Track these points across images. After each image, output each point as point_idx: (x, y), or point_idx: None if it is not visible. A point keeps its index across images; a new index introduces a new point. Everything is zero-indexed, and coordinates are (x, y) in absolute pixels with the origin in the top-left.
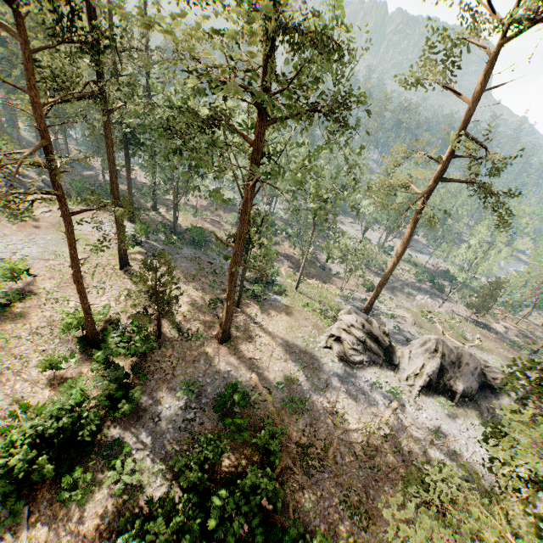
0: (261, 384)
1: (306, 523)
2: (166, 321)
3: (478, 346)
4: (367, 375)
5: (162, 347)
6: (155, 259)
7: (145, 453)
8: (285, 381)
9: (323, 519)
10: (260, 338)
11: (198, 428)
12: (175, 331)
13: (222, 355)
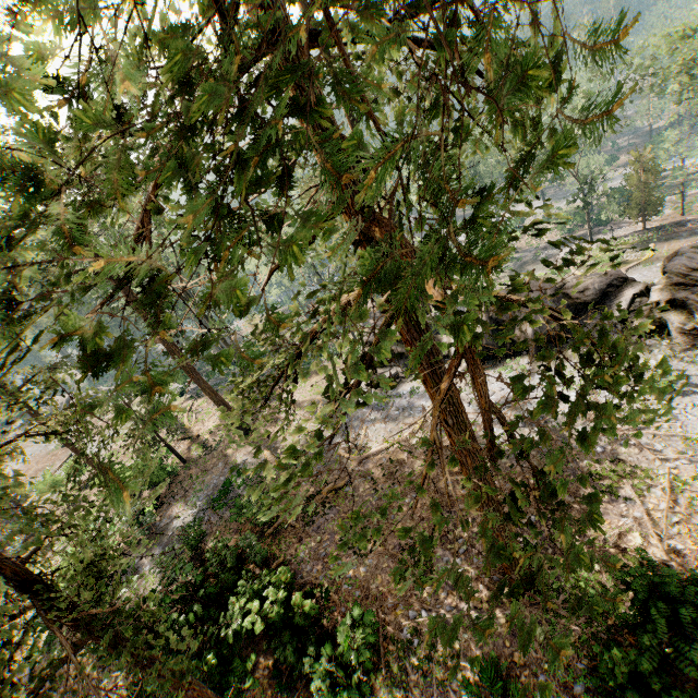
0: (275, 457)
1: (298, 572)
2: (193, 446)
3: (648, 260)
4: (407, 387)
5: (187, 470)
6: (198, 397)
7: (156, 566)
8: (303, 442)
9: (318, 562)
10: (283, 413)
11: (205, 526)
12: (201, 450)
13: (241, 450)
